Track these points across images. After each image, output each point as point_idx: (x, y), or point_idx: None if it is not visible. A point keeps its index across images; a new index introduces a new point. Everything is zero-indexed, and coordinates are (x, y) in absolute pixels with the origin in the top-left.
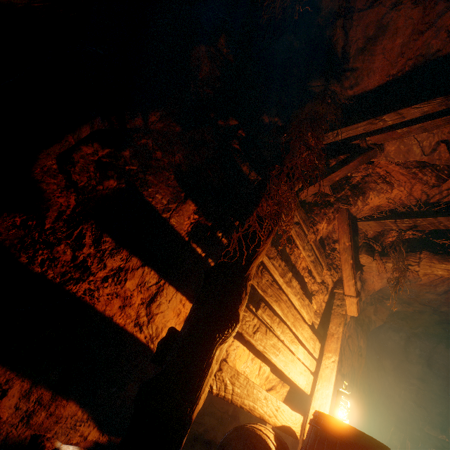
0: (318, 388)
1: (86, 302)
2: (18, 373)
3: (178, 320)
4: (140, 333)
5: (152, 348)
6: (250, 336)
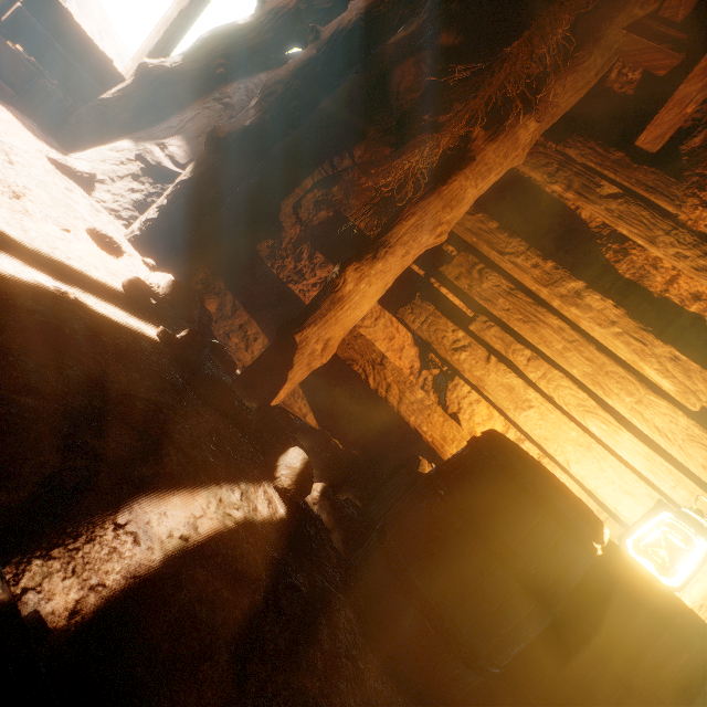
0: None
1: (300, 299)
2: (263, 331)
3: (392, 347)
4: None
5: None
6: (445, 351)
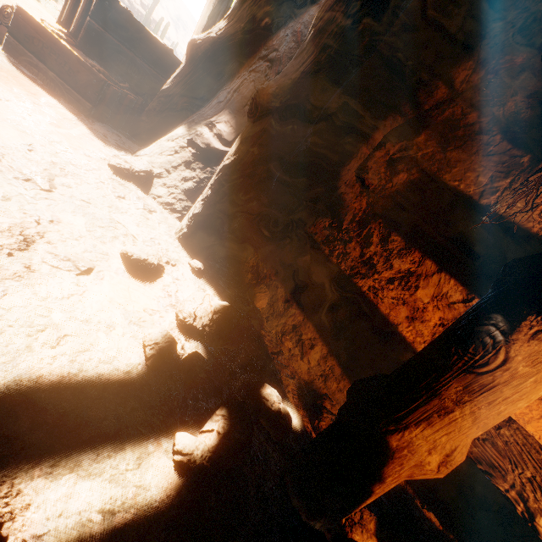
0: None
1: (370, 299)
2: (320, 336)
3: None
4: None
5: None
6: None
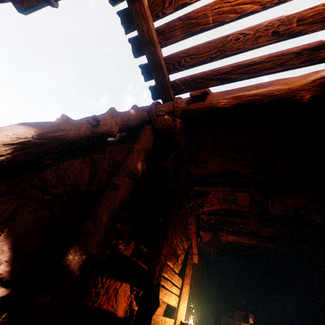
0: (181, 304)
1: (98, 308)
2: None
3: (124, 294)
4: (113, 309)
5: (115, 313)
6: None
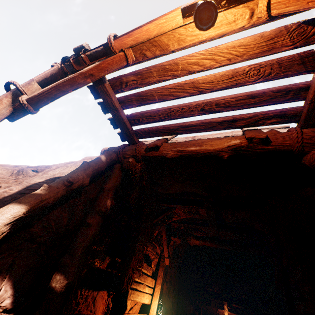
0: (153, 301)
1: (78, 314)
2: None
3: (102, 299)
4: (91, 313)
5: None
6: (128, 298)
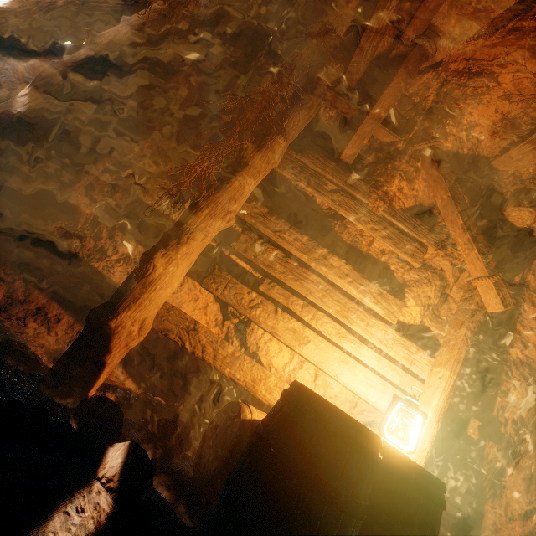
0: None
1: (105, 275)
2: (66, 311)
3: (198, 306)
4: None
5: None
6: (245, 310)
